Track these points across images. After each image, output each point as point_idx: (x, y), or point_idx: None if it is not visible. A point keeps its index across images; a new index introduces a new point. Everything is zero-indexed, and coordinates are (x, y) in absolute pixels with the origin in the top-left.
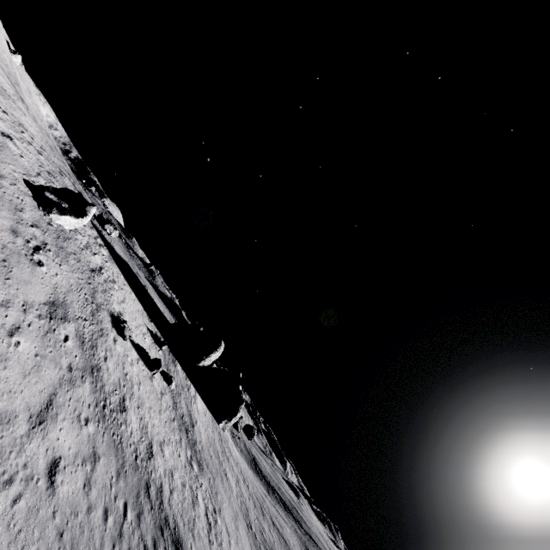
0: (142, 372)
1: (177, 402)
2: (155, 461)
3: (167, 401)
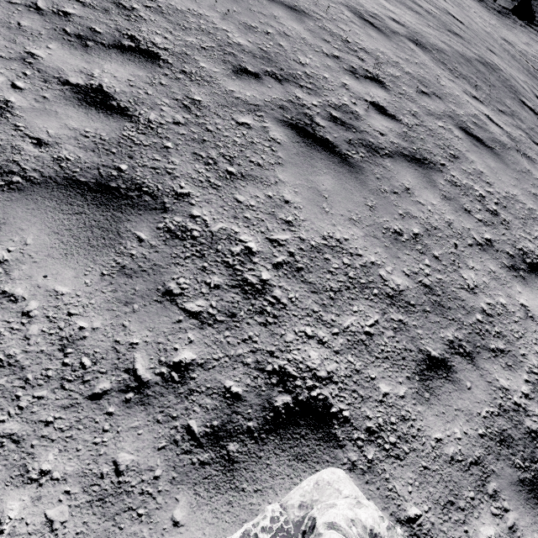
0: None
1: None
2: None
3: None
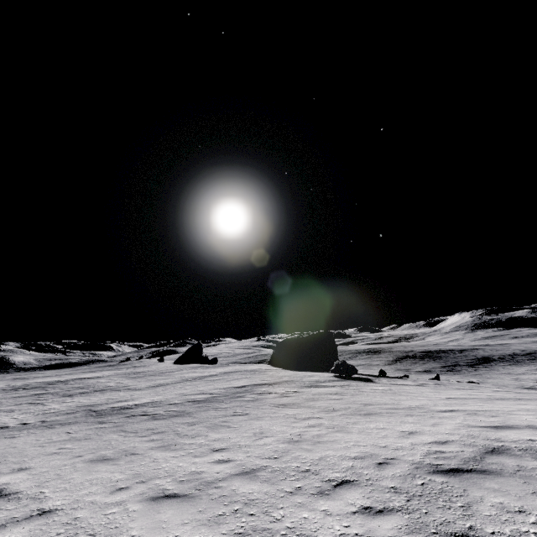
0: None
1: None
2: None
3: None
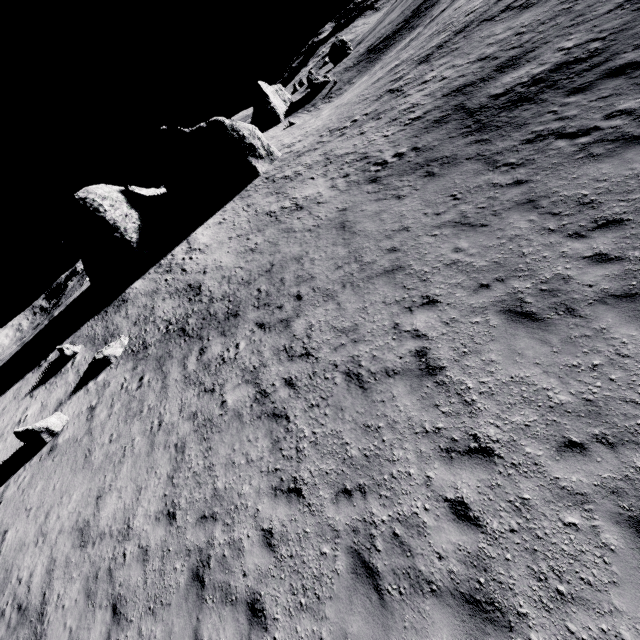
0: (16, 496)
1: (147, 337)
2: (56, 627)
3: (113, 393)
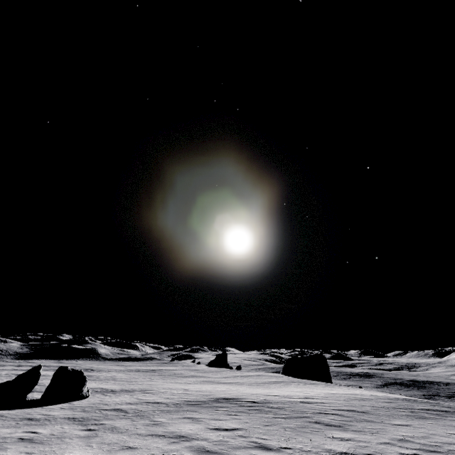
0: None
1: None
2: None
3: None
